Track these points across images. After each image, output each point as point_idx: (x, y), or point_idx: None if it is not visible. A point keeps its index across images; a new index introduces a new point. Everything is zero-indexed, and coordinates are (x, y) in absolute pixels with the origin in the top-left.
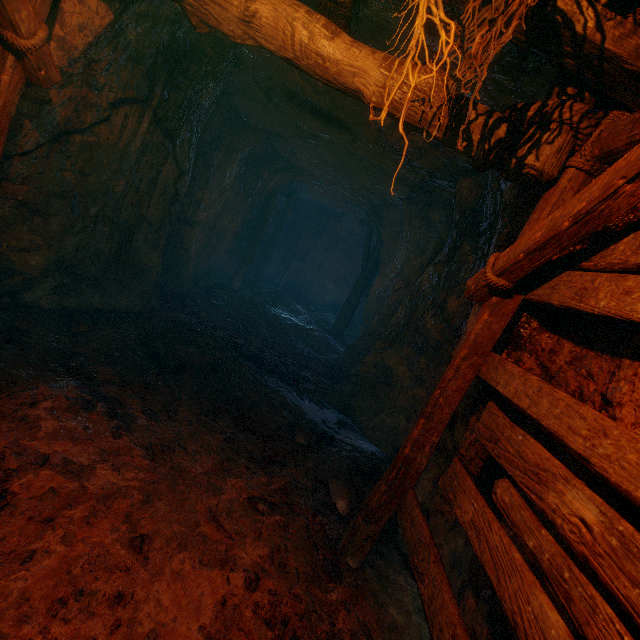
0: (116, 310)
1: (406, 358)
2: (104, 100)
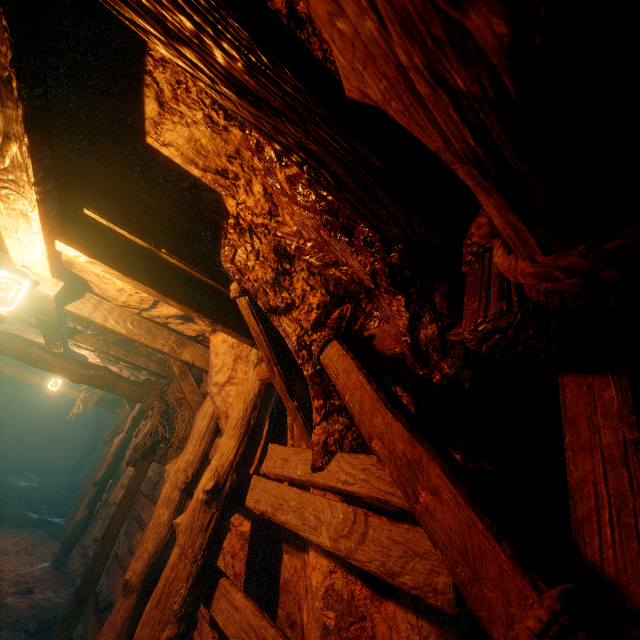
0: None
1: None
2: None
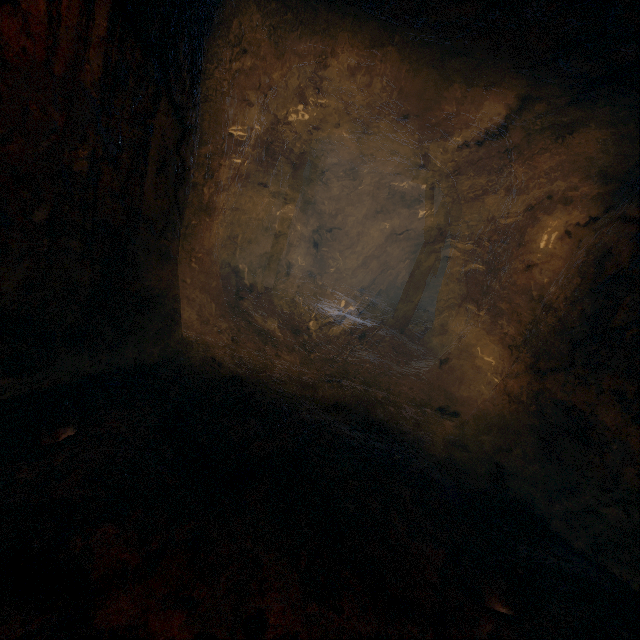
0: (121, 369)
1: (615, 395)
2: None
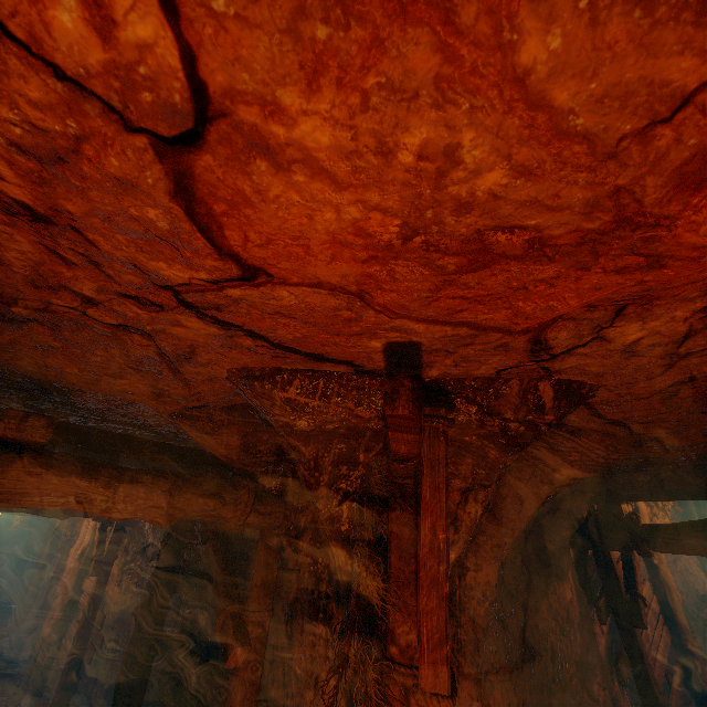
0: None
1: None
2: None
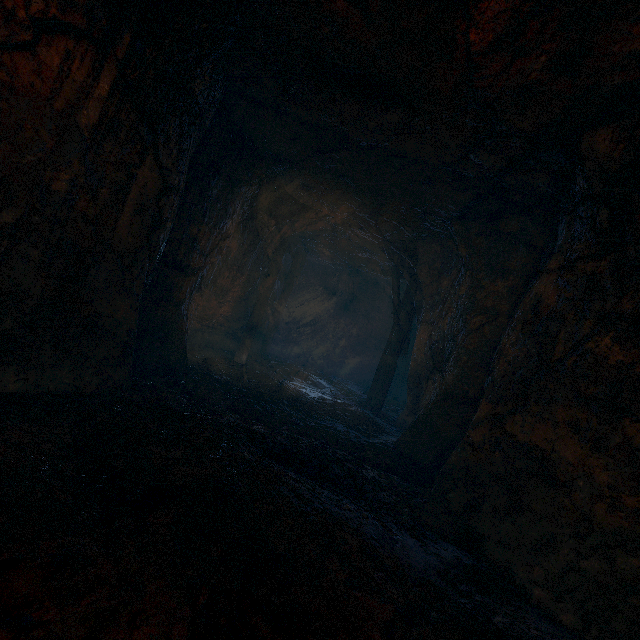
0: (49, 393)
1: (570, 426)
2: (20, 5)
